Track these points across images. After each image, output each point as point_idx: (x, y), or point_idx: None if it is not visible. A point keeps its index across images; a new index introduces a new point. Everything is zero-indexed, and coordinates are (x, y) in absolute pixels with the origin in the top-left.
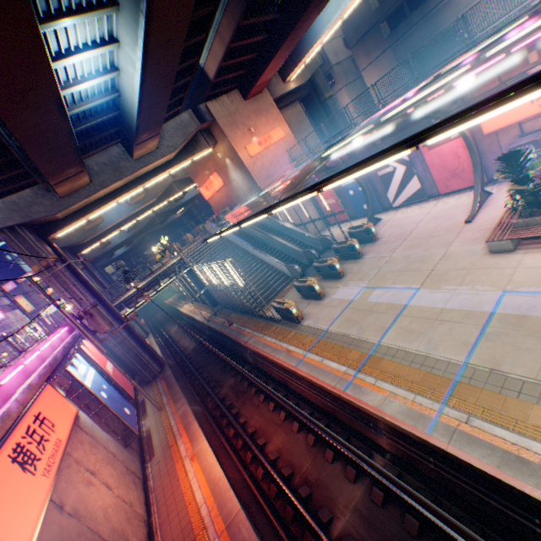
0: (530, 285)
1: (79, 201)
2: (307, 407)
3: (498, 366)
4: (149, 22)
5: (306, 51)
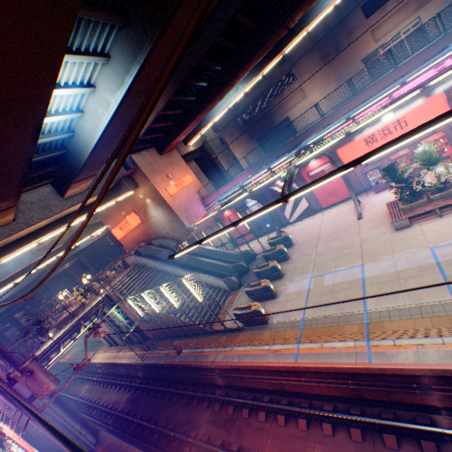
0: (444, 240)
1: None
2: (325, 402)
3: None
4: (141, 70)
5: (204, 126)
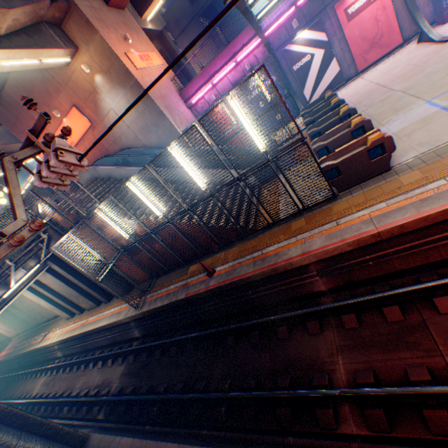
0: None
1: None
2: None
3: None
4: None
5: None
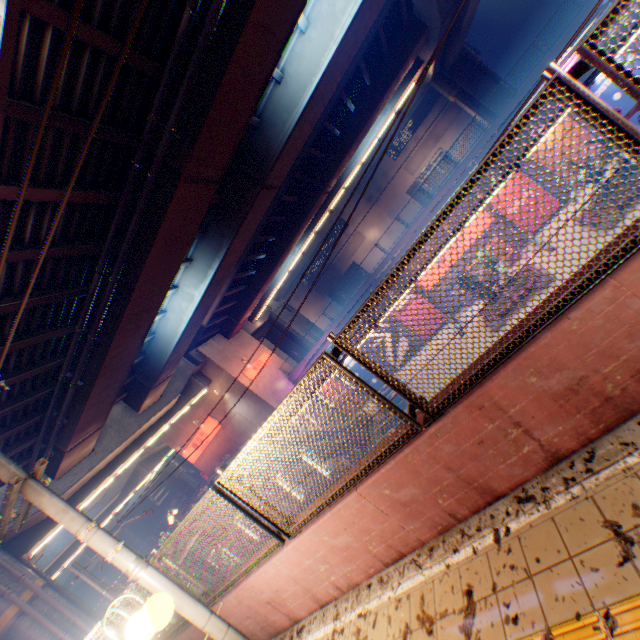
0: None
1: (81, 477)
2: None
3: None
4: (222, 262)
5: (268, 295)
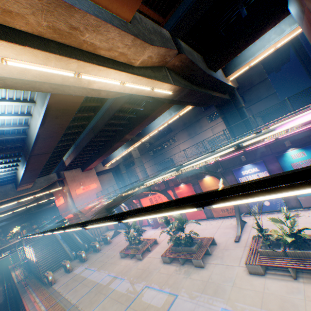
0: (114, 272)
1: None
2: None
3: (80, 304)
4: (27, 168)
5: (110, 160)
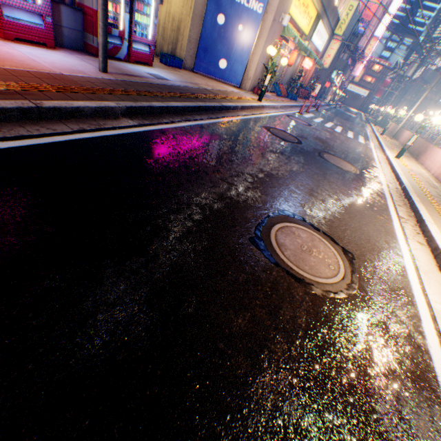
0: None
1: None
2: None
3: None
4: None
5: None
